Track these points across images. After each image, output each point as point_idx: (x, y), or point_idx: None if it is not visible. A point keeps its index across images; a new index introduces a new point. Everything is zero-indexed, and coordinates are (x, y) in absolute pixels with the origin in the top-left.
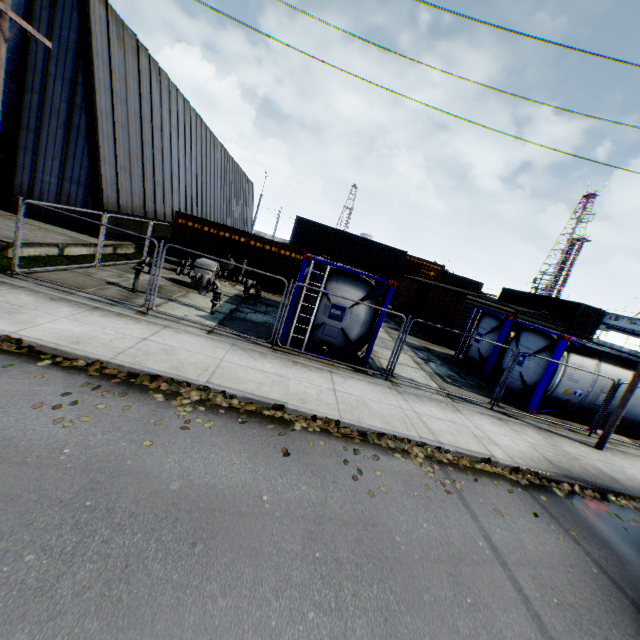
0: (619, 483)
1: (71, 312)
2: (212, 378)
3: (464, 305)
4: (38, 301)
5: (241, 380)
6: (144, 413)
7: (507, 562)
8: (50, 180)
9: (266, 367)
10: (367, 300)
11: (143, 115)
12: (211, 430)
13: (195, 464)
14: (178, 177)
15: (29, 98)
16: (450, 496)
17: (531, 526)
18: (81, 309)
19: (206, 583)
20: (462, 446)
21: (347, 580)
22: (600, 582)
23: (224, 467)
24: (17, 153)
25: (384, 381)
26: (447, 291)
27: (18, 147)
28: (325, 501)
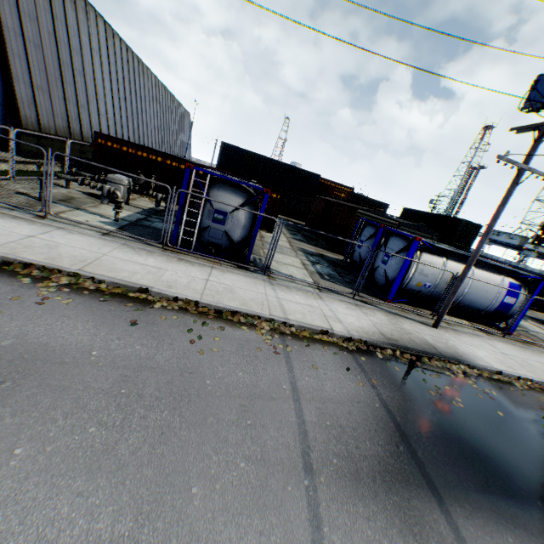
0: (437, 350)
1: None
2: (86, 267)
3: (355, 218)
4: None
5: (116, 270)
6: (5, 291)
7: (301, 399)
8: None
9: (148, 261)
10: (246, 206)
11: (59, 36)
12: (68, 305)
13: (37, 328)
14: (105, 102)
15: None
16: (277, 356)
17: (340, 377)
18: None
19: (1, 408)
20: (307, 322)
21: (141, 408)
22: (377, 413)
23: (66, 331)
24: None
25: (262, 276)
26: (344, 207)
27: None
28: (153, 356)
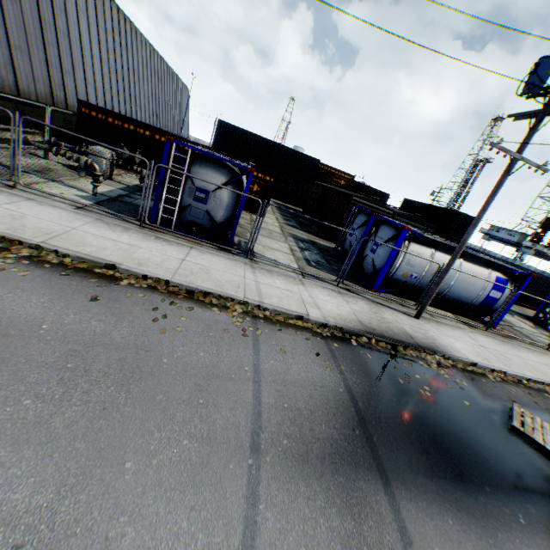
0: (414, 340)
1: None
2: (51, 240)
3: (350, 205)
4: None
5: (84, 244)
6: None
7: (262, 381)
8: None
9: (122, 238)
10: (230, 185)
11: None
12: (25, 278)
13: None
14: (93, 69)
15: None
16: (245, 338)
17: (307, 361)
18: None
19: None
20: (283, 306)
21: (86, 383)
22: (340, 398)
23: (17, 303)
24: None
25: (244, 259)
26: (340, 194)
27: None
28: (110, 333)
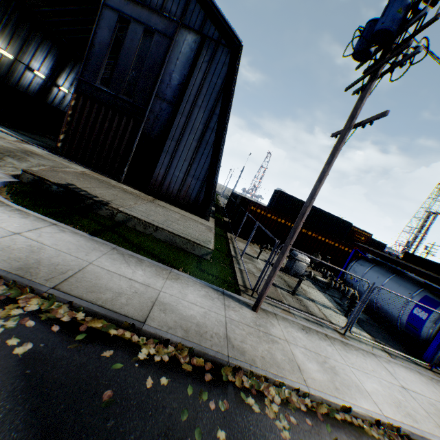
0: None
1: (335, 352)
2: None
3: None
4: (307, 338)
5: None
6: None
7: None
8: (178, 174)
9: None
10: None
11: None
12: None
13: None
14: None
15: (178, 118)
16: None
17: None
18: (328, 342)
19: None
20: None
21: None
22: None
23: None
24: (161, 154)
25: None
26: (420, 273)
27: (162, 150)
28: None
